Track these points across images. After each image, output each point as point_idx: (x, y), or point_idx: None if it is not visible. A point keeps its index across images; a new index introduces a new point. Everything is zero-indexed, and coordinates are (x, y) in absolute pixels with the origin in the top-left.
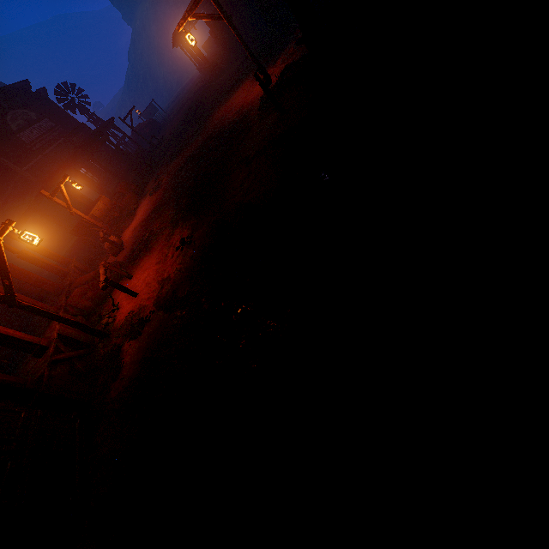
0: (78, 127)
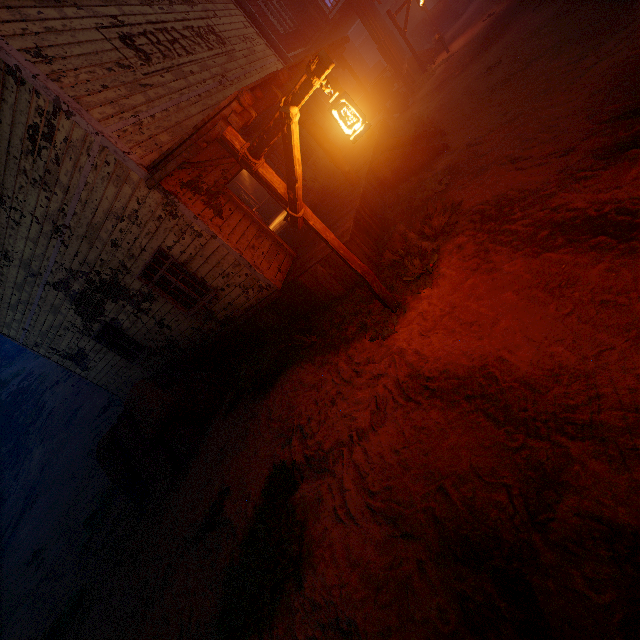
0: None
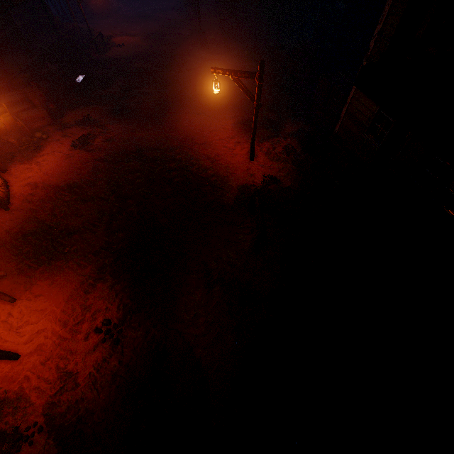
0: None
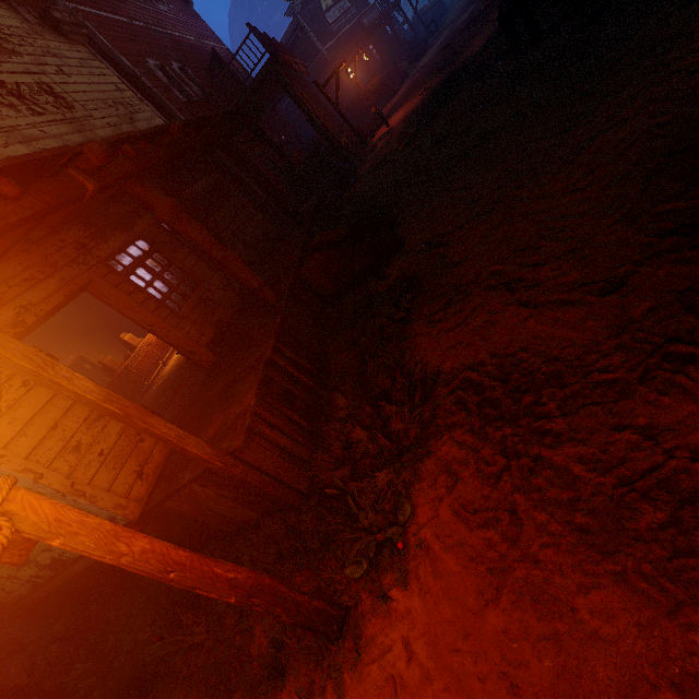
0: (370, 8)
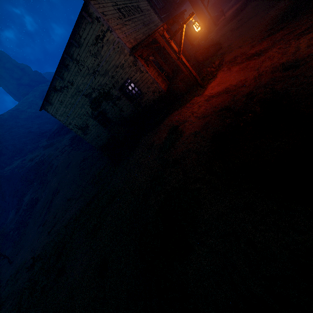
0: None
